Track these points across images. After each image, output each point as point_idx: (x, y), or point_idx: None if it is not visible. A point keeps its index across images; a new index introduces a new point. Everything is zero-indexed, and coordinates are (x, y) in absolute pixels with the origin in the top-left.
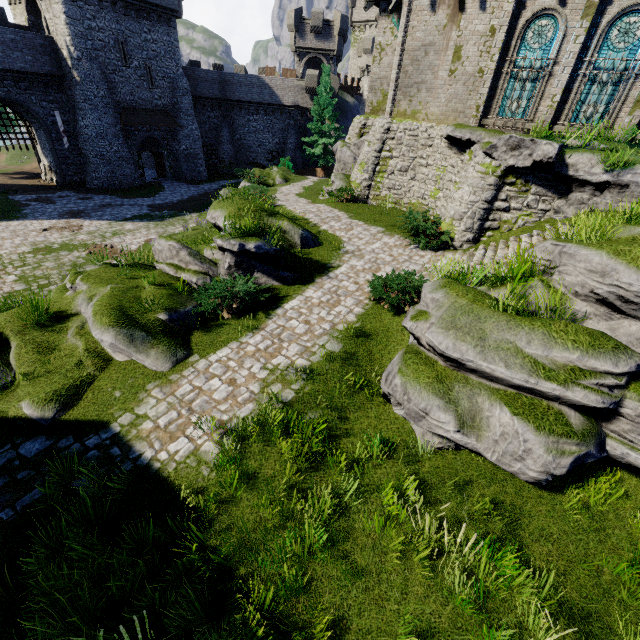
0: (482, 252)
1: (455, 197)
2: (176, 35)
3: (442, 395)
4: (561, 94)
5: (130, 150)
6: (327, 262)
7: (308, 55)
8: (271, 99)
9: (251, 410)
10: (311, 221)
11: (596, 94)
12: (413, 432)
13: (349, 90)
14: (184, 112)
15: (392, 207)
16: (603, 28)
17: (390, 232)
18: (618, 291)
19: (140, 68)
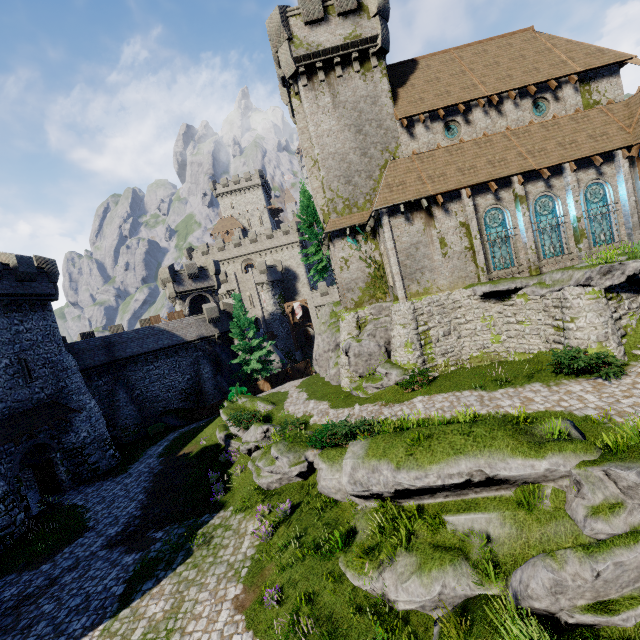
0: None
1: (581, 325)
2: (53, 317)
3: None
4: (534, 244)
5: (3, 480)
6: None
7: (190, 295)
8: (172, 341)
9: None
10: (487, 413)
11: (549, 239)
12: None
13: None
14: (77, 392)
15: (457, 368)
16: (532, 207)
17: (551, 382)
18: None
19: (12, 365)
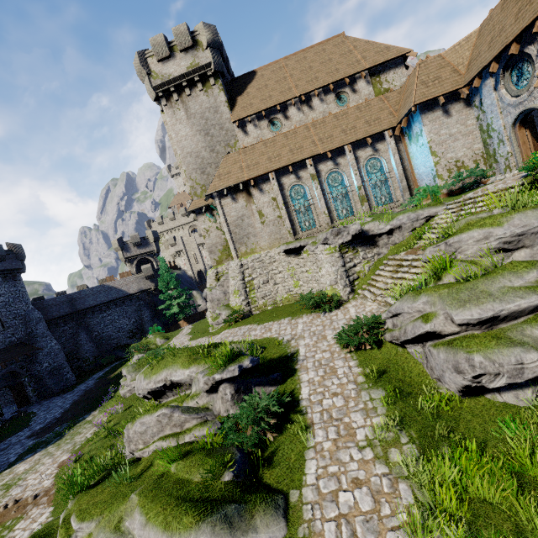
0: (367, 291)
1: (322, 274)
2: (22, 284)
3: (512, 344)
4: (327, 210)
5: None
6: (286, 353)
7: (136, 259)
8: (119, 295)
9: (409, 489)
10: (237, 340)
11: (341, 204)
12: (507, 403)
13: (173, 267)
14: (41, 336)
15: (272, 307)
16: (324, 181)
17: (297, 316)
18: (501, 240)
19: None
